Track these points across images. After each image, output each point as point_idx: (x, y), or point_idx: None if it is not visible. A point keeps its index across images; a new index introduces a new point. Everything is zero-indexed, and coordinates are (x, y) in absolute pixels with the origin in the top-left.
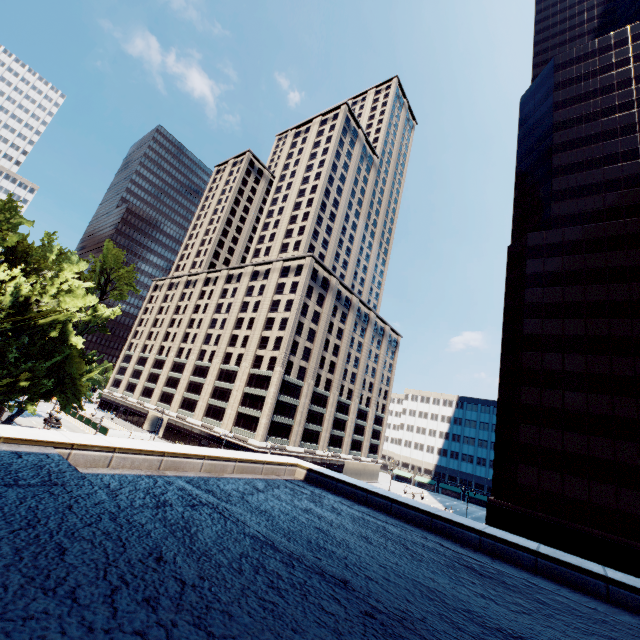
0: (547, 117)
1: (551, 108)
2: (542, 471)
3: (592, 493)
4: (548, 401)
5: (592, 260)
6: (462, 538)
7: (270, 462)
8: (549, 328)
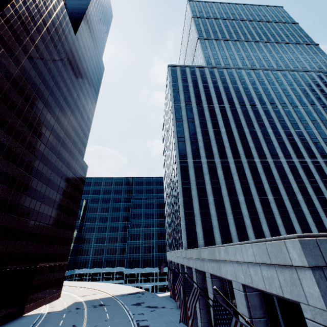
0: None
1: None
2: None
3: None
4: None
5: None
6: None
7: None
8: None
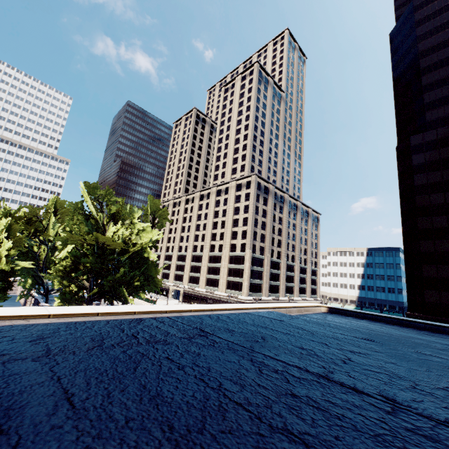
0: (413, 48)
1: (415, 41)
2: (442, 292)
3: None
4: (440, 248)
5: None
6: (416, 326)
7: (313, 306)
8: (434, 200)
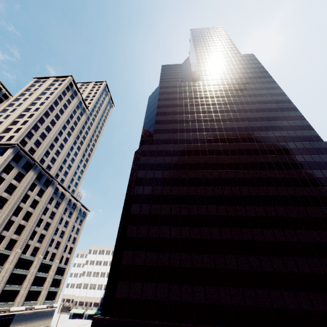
0: (156, 103)
1: (157, 100)
2: (132, 283)
3: (157, 292)
4: (141, 233)
5: (166, 159)
6: None
7: None
8: (146, 191)
